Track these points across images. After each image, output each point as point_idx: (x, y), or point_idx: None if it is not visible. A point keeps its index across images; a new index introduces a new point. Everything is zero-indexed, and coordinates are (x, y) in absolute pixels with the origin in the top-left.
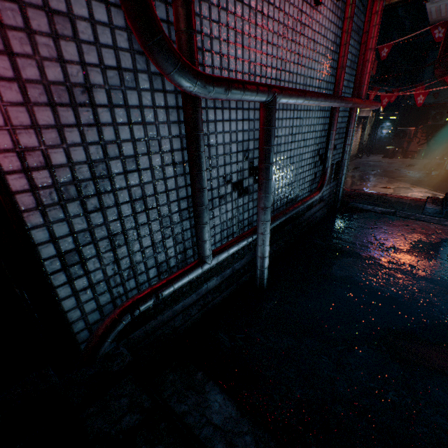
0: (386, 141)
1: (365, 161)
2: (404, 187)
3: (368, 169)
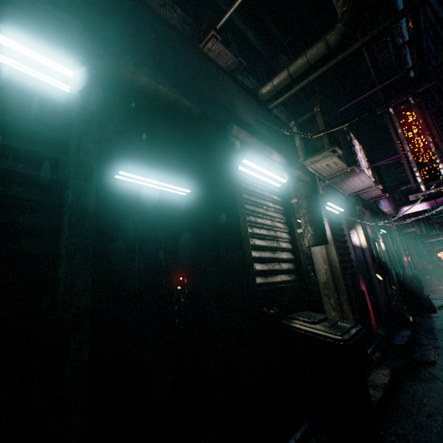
0: None
1: None
2: None
3: None
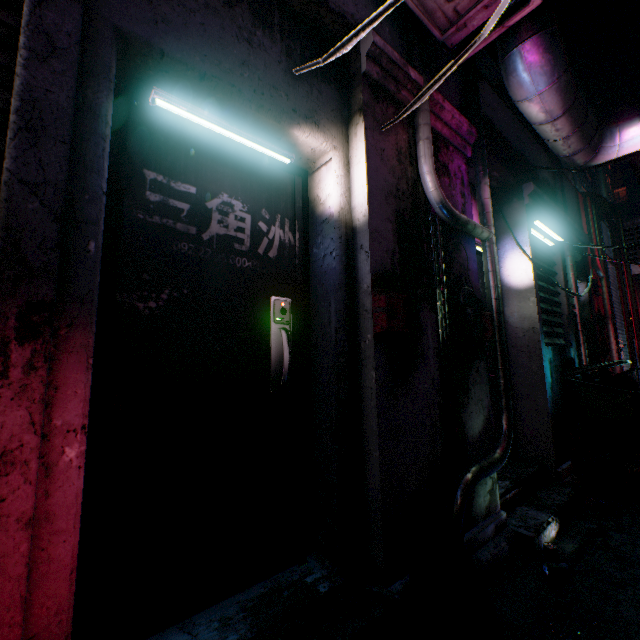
0: None
1: None
2: None
3: None
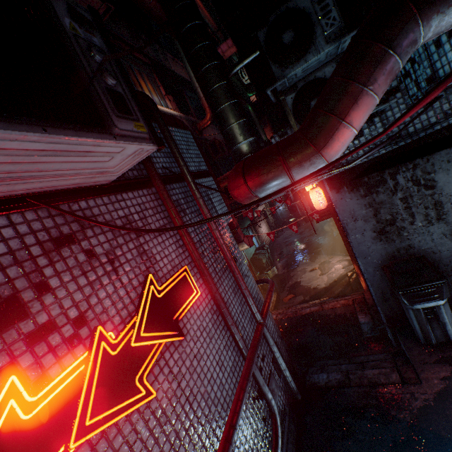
0: (287, 214)
1: (283, 239)
2: (325, 261)
3: (289, 249)
